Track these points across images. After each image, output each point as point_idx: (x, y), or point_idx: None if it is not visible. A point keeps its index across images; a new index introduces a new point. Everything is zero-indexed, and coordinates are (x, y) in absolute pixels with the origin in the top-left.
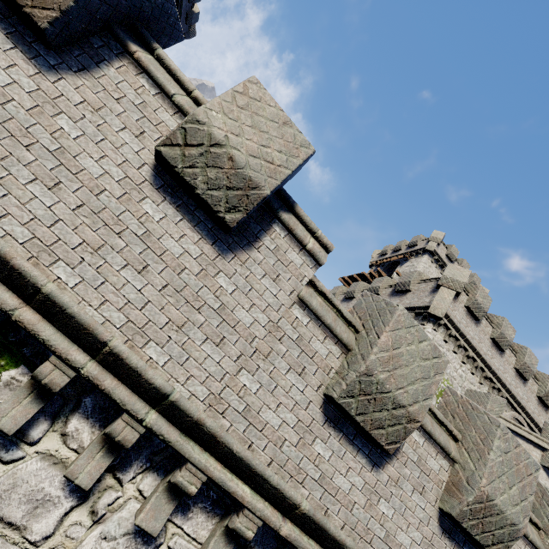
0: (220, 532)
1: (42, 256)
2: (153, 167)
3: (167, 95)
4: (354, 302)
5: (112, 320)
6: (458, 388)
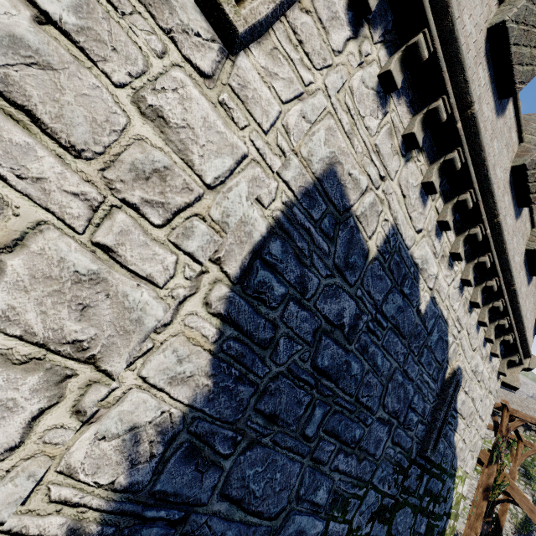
0: (419, 118)
1: None
2: None
3: None
4: None
5: None
6: None
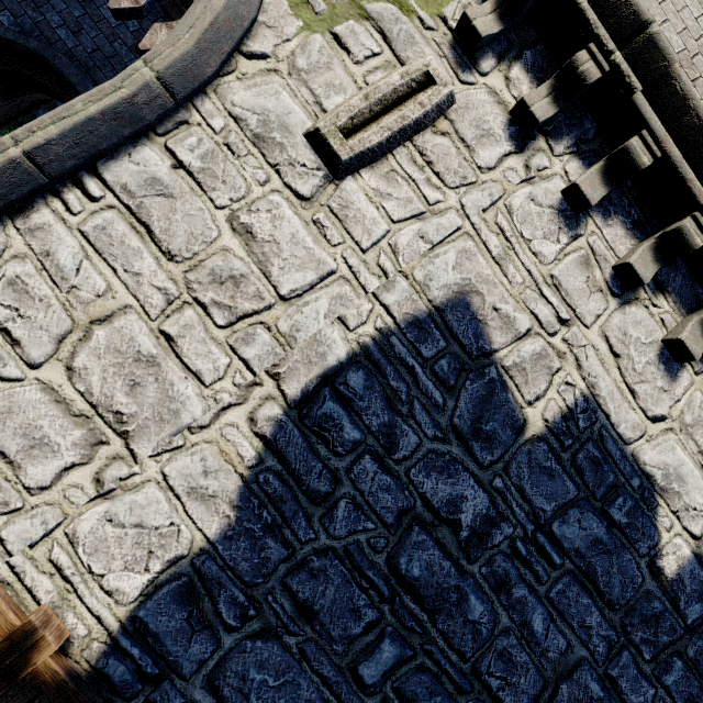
0: (647, 244)
1: None
2: None
3: None
4: None
5: None
6: None
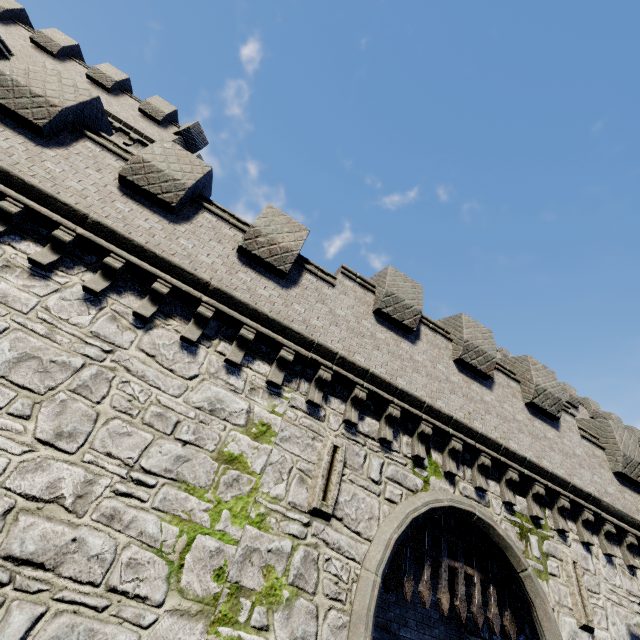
0: (625, 549)
1: (539, 459)
2: (526, 407)
3: (508, 375)
4: None
5: (563, 473)
6: None
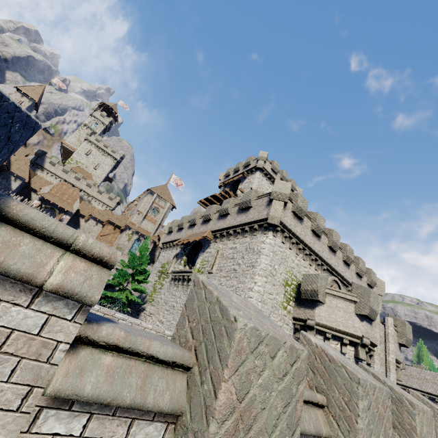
0: None
1: None
2: None
3: None
4: (211, 223)
5: None
6: (297, 274)
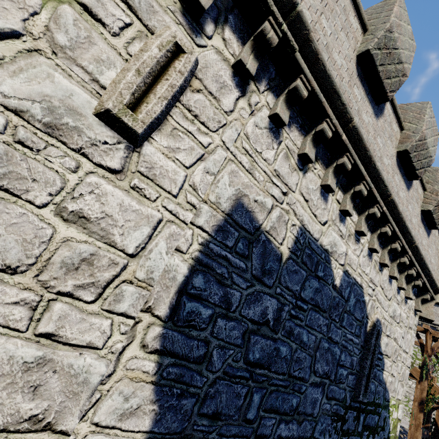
0: (309, 139)
1: None
2: None
3: None
4: None
5: None
6: None
